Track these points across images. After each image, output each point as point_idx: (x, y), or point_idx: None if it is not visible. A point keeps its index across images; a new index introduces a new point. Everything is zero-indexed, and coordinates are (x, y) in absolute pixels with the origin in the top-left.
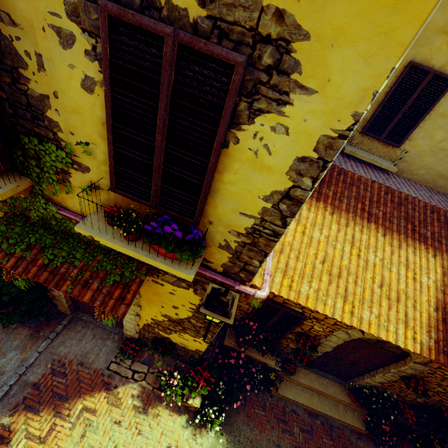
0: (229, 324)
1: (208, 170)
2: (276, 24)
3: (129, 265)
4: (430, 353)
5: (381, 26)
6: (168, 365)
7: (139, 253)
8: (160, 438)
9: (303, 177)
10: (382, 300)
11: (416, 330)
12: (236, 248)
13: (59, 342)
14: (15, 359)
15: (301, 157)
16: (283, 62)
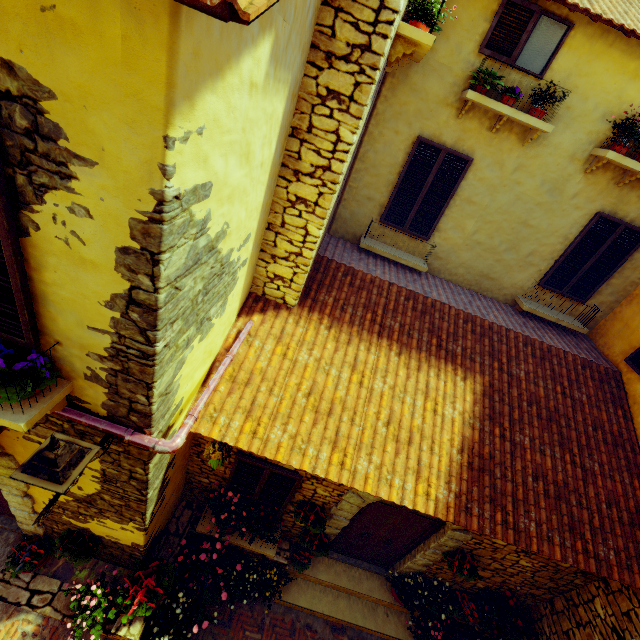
0: (58, 493)
1: (9, 267)
2: (11, 78)
3: None
4: (447, 512)
5: (125, 87)
6: (98, 574)
7: None
8: None
9: (138, 274)
10: (387, 443)
11: (430, 482)
12: (108, 378)
13: None
14: None
15: (122, 248)
16: (41, 125)
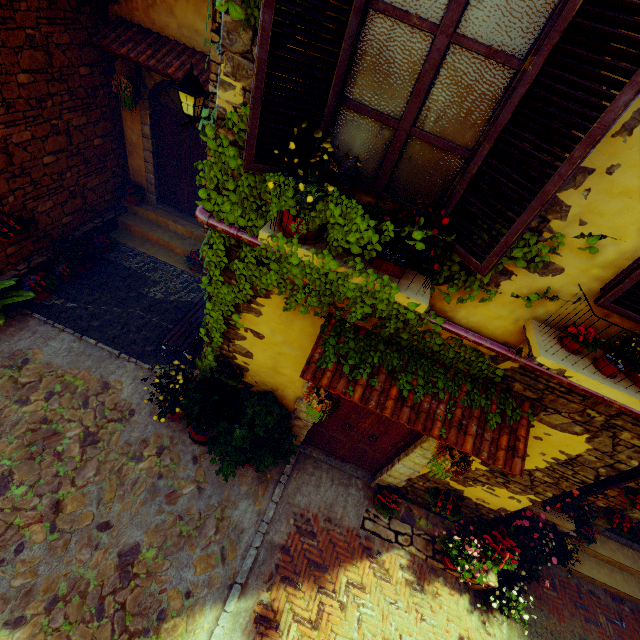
0: None
1: None
2: None
3: (506, 400)
4: None
5: None
6: (433, 524)
7: (635, 396)
8: (447, 626)
9: None
10: None
11: None
12: None
13: (293, 489)
14: (250, 511)
15: None
16: None
